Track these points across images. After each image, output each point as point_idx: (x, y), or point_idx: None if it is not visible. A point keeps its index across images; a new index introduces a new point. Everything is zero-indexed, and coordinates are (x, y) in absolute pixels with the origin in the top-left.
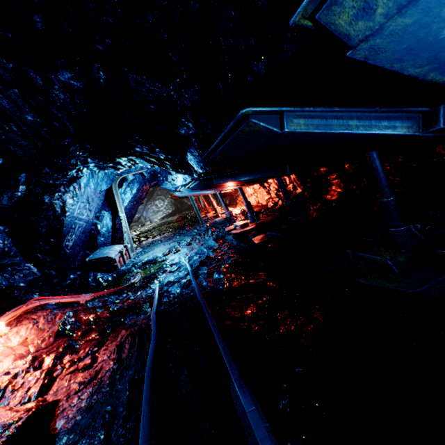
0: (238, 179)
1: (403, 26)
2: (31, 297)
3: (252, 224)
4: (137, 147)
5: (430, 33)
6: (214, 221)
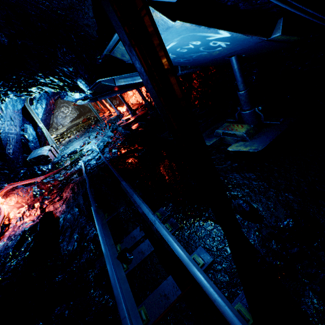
0: (112, 95)
1: None
2: (3, 186)
3: (132, 118)
4: (41, 79)
5: None
6: (110, 119)
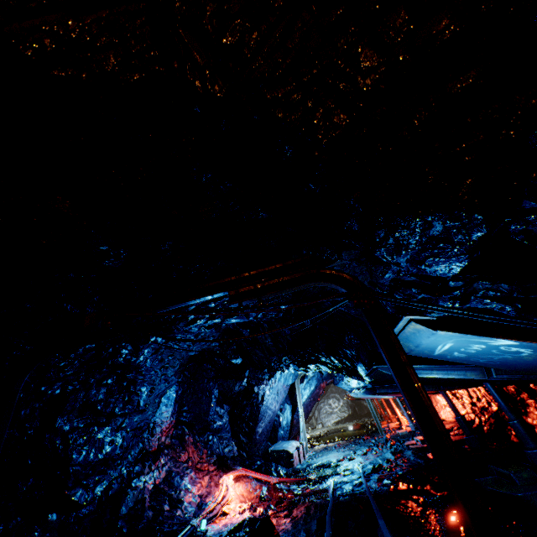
0: (397, 390)
1: (417, 352)
2: (236, 469)
3: None
4: (322, 358)
5: (428, 354)
6: (395, 433)
